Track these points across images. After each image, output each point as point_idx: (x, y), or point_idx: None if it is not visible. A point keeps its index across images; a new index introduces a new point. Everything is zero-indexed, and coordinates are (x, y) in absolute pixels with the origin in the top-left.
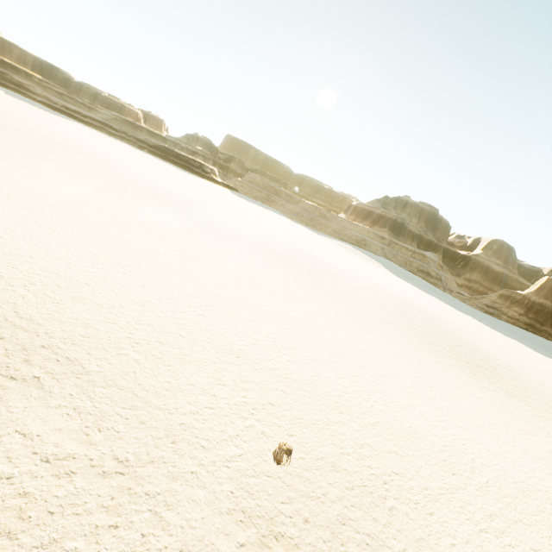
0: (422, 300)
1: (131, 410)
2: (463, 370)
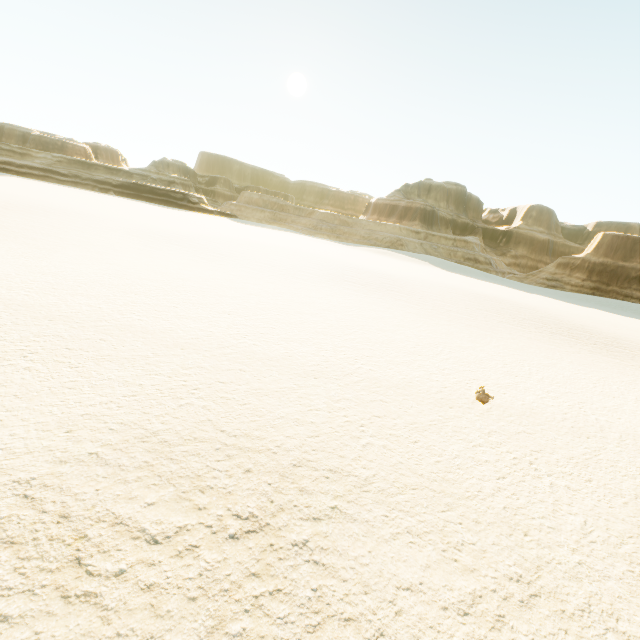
0: (493, 290)
1: (452, 512)
2: (602, 353)
